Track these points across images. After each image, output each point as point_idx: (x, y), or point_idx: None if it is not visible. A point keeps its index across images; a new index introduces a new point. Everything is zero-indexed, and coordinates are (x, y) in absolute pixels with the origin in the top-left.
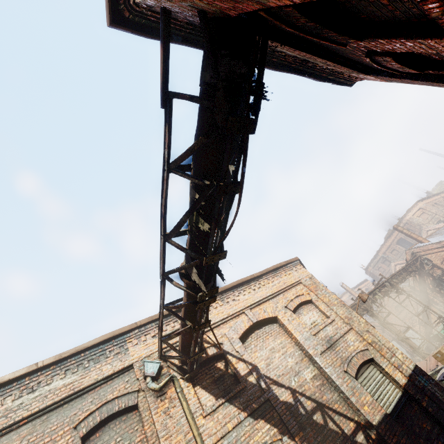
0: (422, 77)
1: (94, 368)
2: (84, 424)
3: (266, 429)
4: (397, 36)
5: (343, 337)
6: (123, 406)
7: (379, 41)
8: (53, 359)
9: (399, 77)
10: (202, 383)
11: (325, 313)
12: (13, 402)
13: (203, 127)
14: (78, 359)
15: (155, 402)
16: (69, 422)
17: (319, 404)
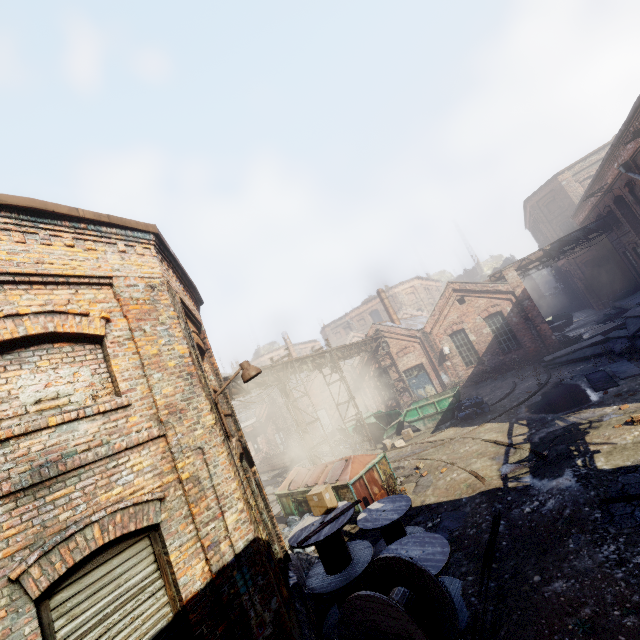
0: None
1: None
2: None
3: None
4: None
5: (115, 458)
6: None
7: None
8: None
9: None
10: None
11: (118, 381)
12: None
13: None
14: None
15: None
16: None
17: None
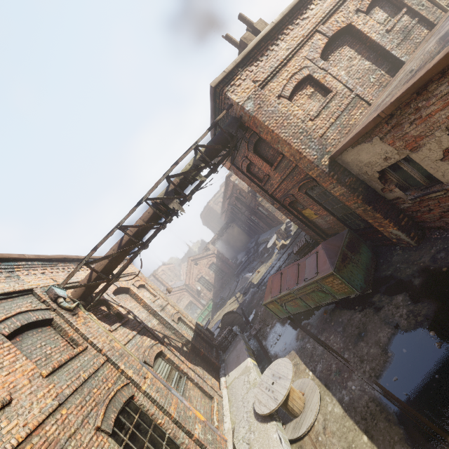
0: (244, 174)
1: None
2: (3, 326)
3: (149, 340)
4: (261, 158)
5: (166, 306)
6: (41, 318)
7: (255, 156)
8: None
9: (239, 170)
10: (96, 317)
11: (154, 293)
12: None
13: (220, 142)
14: None
15: (72, 317)
16: None
17: (165, 335)
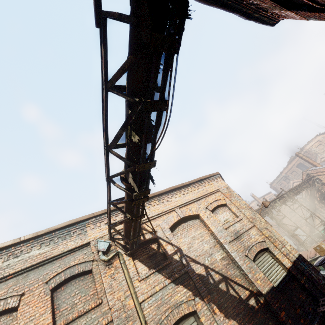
0: None
1: (62, 243)
2: (53, 280)
3: (184, 291)
4: None
5: (247, 231)
6: (81, 270)
7: None
8: (32, 236)
9: (318, 11)
10: (139, 258)
11: (236, 213)
12: (3, 263)
13: (133, 46)
14: (50, 236)
15: (104, 269)
16: (42, 279)
17: (224, 277)
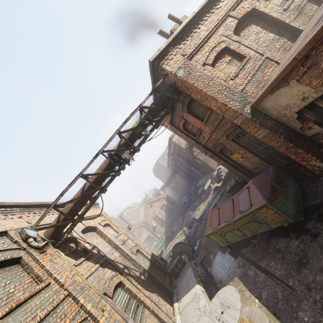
0: (181, 131)
1: None
2: None
3: (110, 271)
4: (193, 116)
5: (127, 240)
6: (9, 257)
7: (189, 115)
8: None
9: (177, 129)
10: (64, 253)
11: (117, 230)
12: None
13: (159, 104)
14: None
15: (40, 255)
16: None
17: (125, 266)
